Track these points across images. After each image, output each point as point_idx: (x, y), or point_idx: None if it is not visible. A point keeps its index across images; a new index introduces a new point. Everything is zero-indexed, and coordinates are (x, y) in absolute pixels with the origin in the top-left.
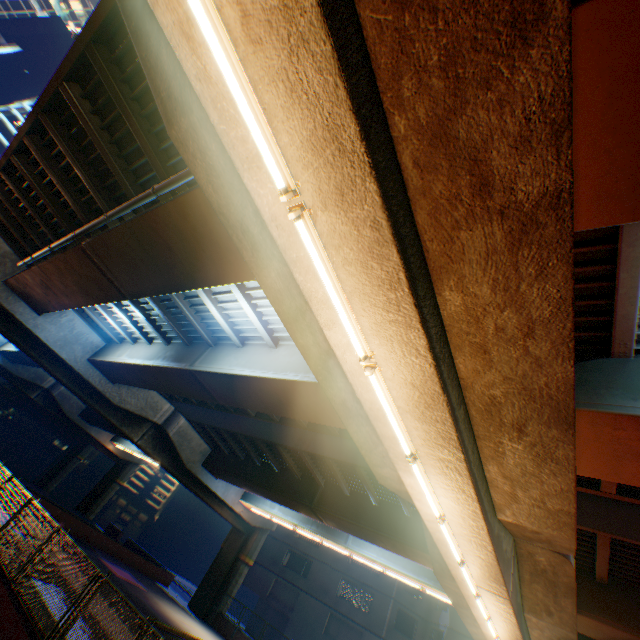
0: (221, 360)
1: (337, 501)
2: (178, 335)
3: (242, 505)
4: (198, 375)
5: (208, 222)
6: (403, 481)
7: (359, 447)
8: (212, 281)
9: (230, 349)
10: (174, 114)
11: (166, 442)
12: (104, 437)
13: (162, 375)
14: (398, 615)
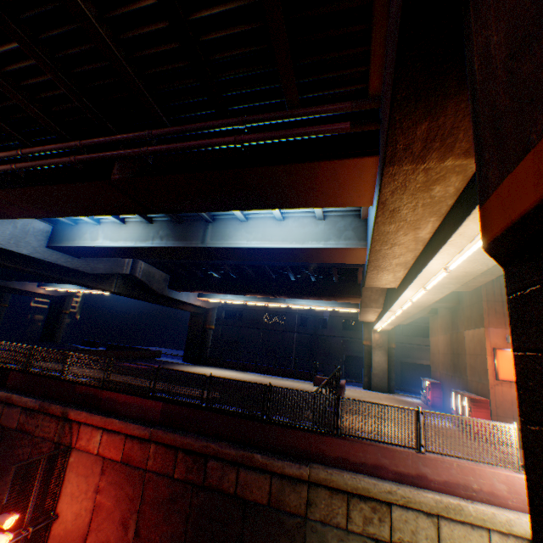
0: (233, 236)
1: (288, 286)
2: (170, 218)
3: (200, 301)
4: (212, 249)
5: (316, 179)
6: (403, 293)
7: (366, 278)
8: (285, 207)
9: (234, 224)
10: (400, 160)
11: (135, 283)
12: (30, 287)
13: (161, 251)
14: (301, 320)
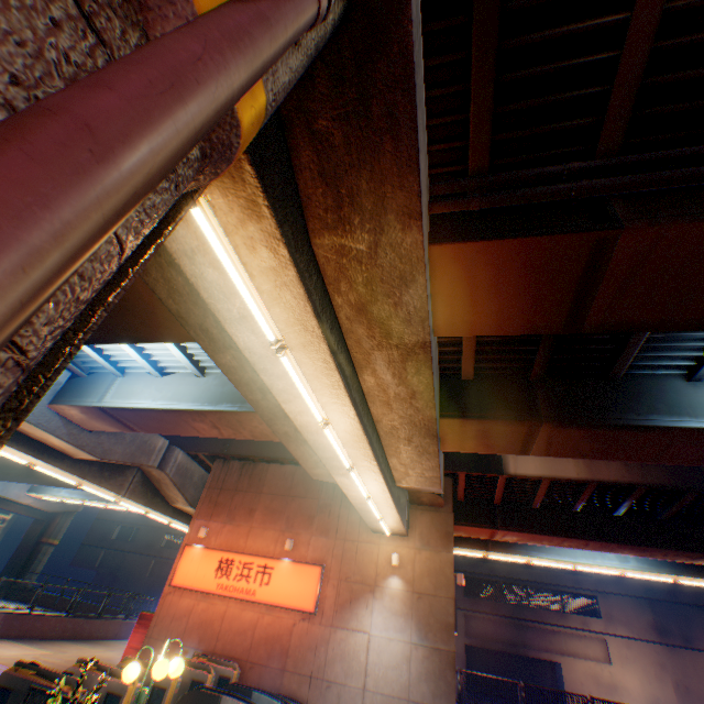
0: None
1: None
2: None
3: (33, 497)
4: None
5: None
6: None
7: None
8: None
9: None
10: None
11: None
12: None
13: None
14: None
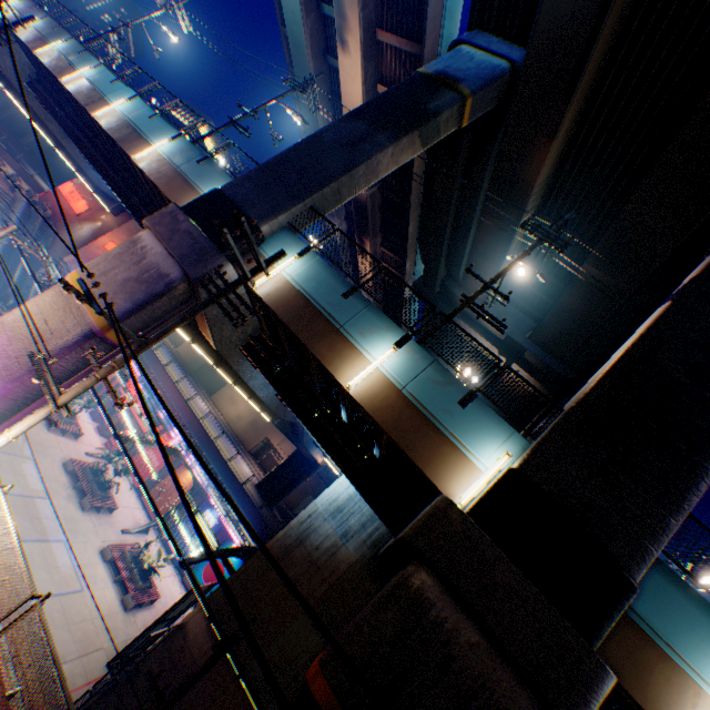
0: None
1: None
2: None
3: None
4: None
5: None
6: None
7: None
8: None
9: None
10: None
11: None
12: None
13: None
14: None
